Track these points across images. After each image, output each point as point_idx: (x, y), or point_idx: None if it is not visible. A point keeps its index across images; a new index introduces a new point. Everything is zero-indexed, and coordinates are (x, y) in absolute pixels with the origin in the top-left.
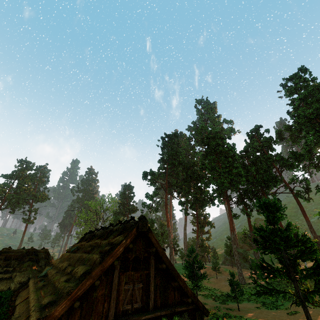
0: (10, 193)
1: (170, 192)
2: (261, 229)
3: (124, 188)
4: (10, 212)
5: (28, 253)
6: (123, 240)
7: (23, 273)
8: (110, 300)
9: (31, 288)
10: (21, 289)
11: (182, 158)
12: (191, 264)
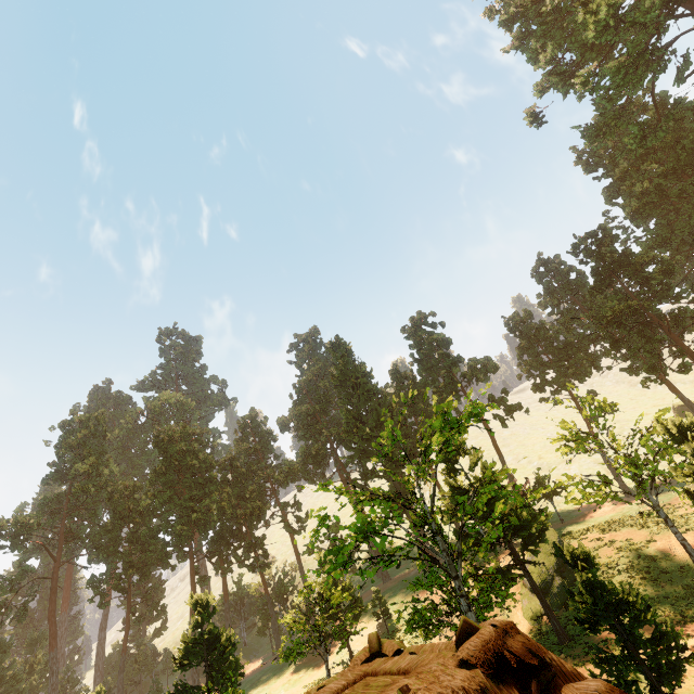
0: None
1: (71, 552)
2: (184, 640)
3: None
4: None
5: None
6: None
7: None
8: None
9: None
10: None
11: (110, 472)
12: None
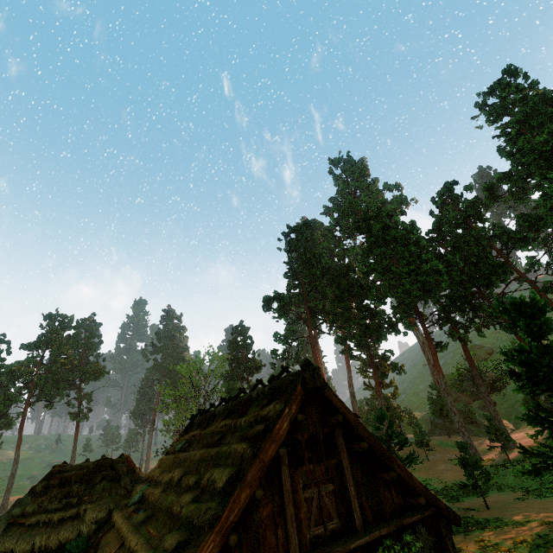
0: (41, 374)
1: (315, 325)
2: (521, 352)
3: (233, 333)
4: (47, 407)
5: (99, 467)
6: (284, 409)
7: (98, 504)
8: (286, 522)
9: (123, 527)
10: (102, 532)
11: (326, 263)
12: (385, 440)
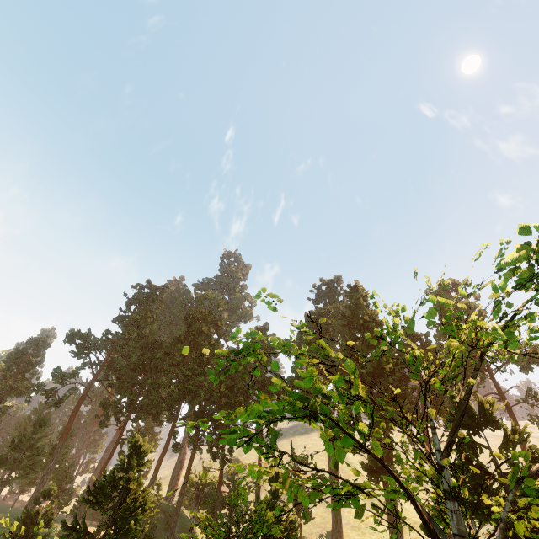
0: None
1: (107, 377)
2: (105, 475)
3: (28, 342)
4: None
5: None
6: None
7: None
8: None
9: None
10: None
11: (152, 329)
12: (32, 516)
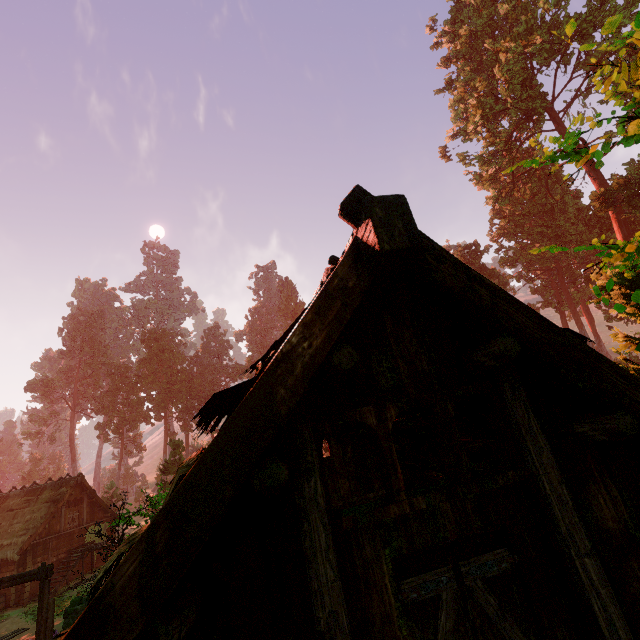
0: None
1: (80, 406)
2: (166, 461)
3: None
4: None
5: None
6: (68, 491)
7: None
8: (61, 523)
9: None
10: None
11: (108, 356)
12: (110, 499)
